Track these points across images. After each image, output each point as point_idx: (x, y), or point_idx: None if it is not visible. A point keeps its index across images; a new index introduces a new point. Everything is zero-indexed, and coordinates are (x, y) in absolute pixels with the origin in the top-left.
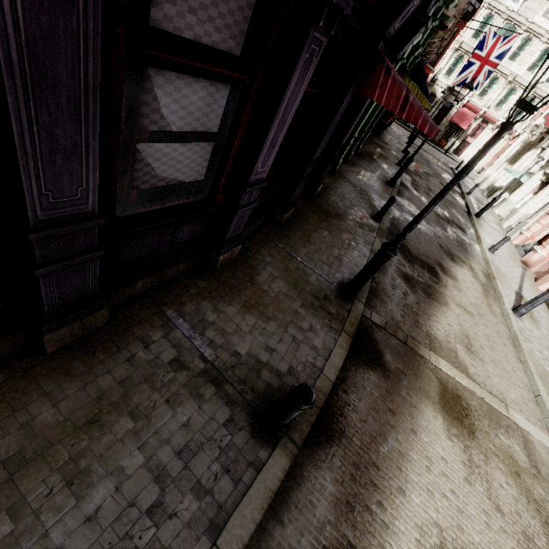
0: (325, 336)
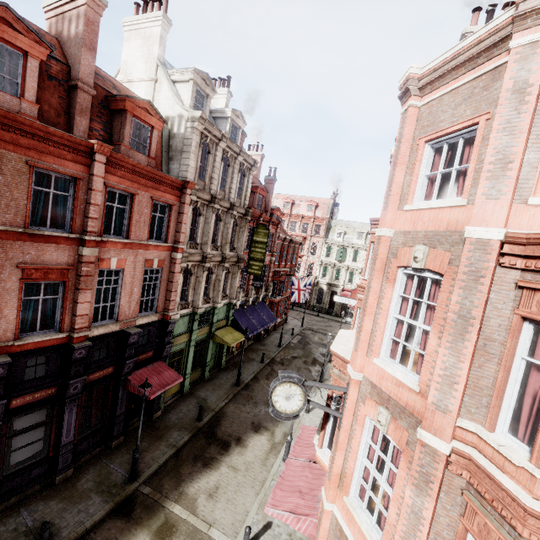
0: (99, 506)
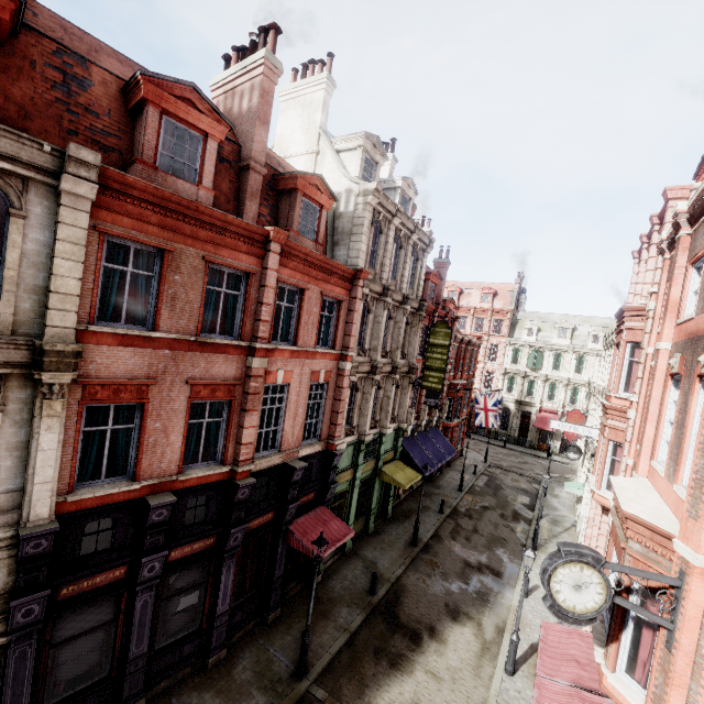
0: None
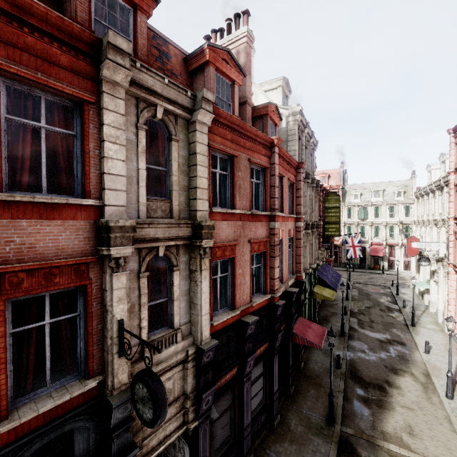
0: (325, 446)
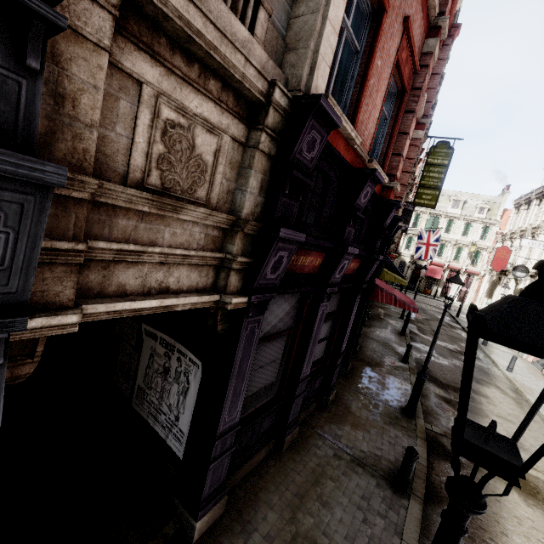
0: (407, 440)
